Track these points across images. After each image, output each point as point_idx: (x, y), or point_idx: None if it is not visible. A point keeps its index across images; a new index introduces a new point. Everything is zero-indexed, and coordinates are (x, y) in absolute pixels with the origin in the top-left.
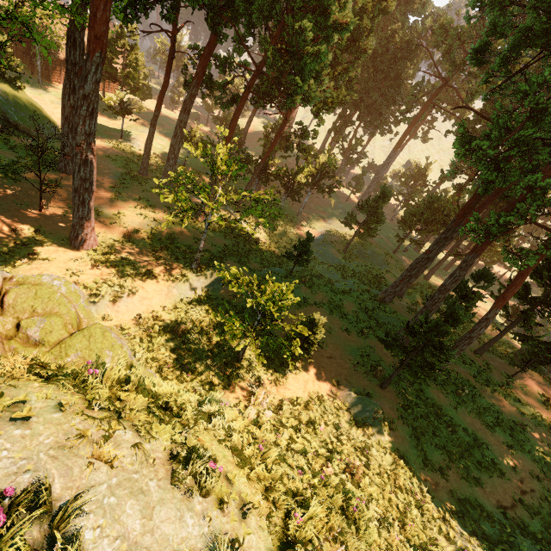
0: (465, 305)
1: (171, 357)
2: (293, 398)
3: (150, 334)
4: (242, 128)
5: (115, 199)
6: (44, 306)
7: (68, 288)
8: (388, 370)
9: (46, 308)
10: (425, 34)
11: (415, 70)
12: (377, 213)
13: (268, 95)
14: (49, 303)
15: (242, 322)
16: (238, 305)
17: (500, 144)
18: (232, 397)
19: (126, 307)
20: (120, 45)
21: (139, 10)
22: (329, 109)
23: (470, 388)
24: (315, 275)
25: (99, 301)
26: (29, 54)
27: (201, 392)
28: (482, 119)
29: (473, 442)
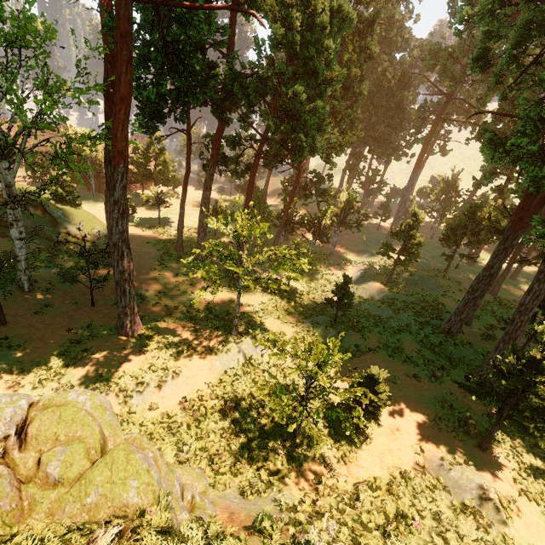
0: None
1: (221, 443)
2: (369, 479)
3: (197, 418)
4: (261, 189)
5: (156, 280)
6: (67, 431)
7: (93, 402)
8: (483, 422)
9: (68, 433)
10: (415, 63)
11: (414, 95)
12: (414, 236)
13: (278, 156)
14: (72, 426)
15: (289, 395)
16: (284, 367)
17: (540, 136)
18: (296, 488)
19: (172, 391)
20: (151, 151)
21: (157, 121)
22: (338, 152)
23: None
24: (362, 315)
25: (144, 389)
26: (86, 177)
27: (258, 486)
28: (502, 118)
29: None
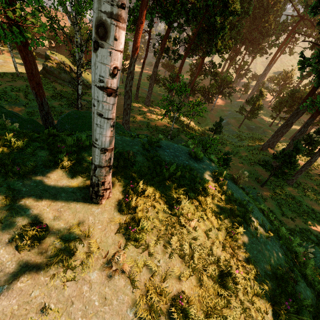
0: (311, 148)
1: None
2: None
3: None
4: (178, 68)
5: (131, 112)
6: None
7: None
8: (265, 180)
9: None
10: None
11: (282, 11)
12: (258, 104)
13: (194, 50)
14: None
15: None
16: None
17: None
18: None
19: None
20: None
21: None
22: (227, 51)
23: (313, 190)
24: (224, 139)
25: None
26: None
27: None
28: None
29: (311, 211)
